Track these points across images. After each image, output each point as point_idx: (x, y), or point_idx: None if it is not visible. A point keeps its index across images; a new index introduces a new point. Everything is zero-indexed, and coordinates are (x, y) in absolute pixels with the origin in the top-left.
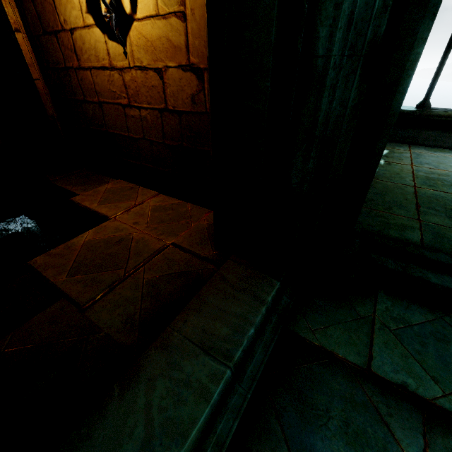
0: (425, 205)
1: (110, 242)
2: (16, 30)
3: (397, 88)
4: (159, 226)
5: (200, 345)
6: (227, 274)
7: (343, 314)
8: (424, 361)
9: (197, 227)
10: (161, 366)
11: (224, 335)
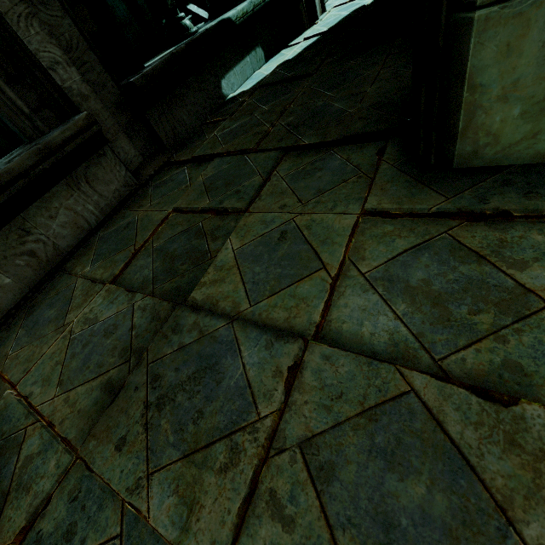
0: None
1: None
2: None
3: None
4: None
5: None
6: None
7: None
8: None
9: None
10: None
11: None
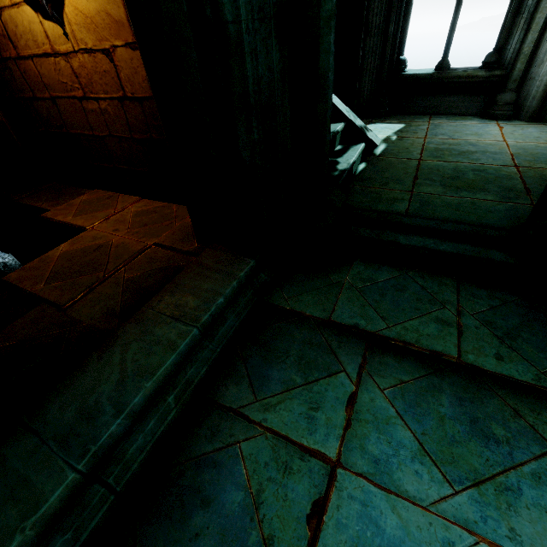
0: (423, 177)
1: (88, 250)
2: None
3: (319, 48)
4: (141, 230)
5: (172, 315)
6: (204, 260)
7: (318, 283)
8: (378, 307)
9: (181, 226)
10: (135, 334)
11: (195, 306)
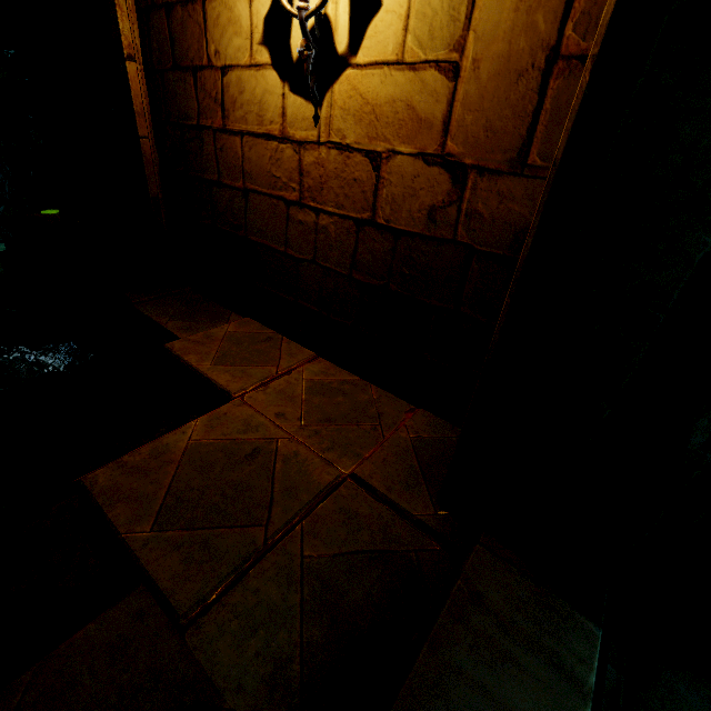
0: None
1: (235, 454)
2: (129, 58)
3: None
4: (323, 428)
5: None
6: (483, 586)
7: None
8: None
9: (395, 444)
10: None
11: None
